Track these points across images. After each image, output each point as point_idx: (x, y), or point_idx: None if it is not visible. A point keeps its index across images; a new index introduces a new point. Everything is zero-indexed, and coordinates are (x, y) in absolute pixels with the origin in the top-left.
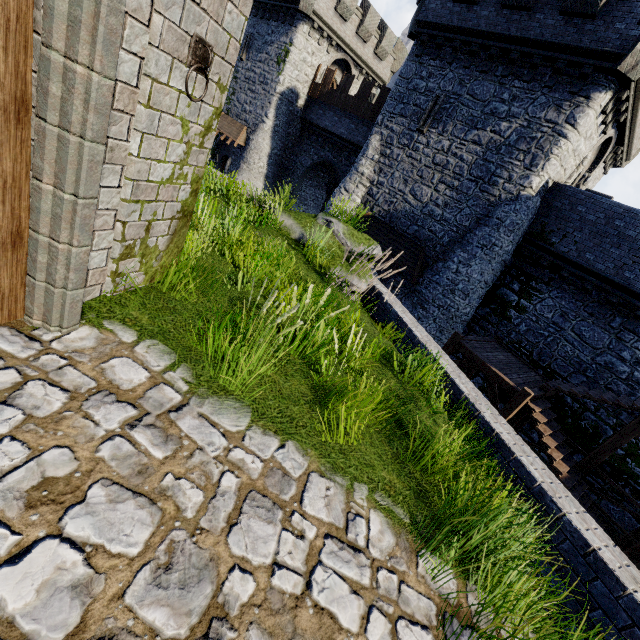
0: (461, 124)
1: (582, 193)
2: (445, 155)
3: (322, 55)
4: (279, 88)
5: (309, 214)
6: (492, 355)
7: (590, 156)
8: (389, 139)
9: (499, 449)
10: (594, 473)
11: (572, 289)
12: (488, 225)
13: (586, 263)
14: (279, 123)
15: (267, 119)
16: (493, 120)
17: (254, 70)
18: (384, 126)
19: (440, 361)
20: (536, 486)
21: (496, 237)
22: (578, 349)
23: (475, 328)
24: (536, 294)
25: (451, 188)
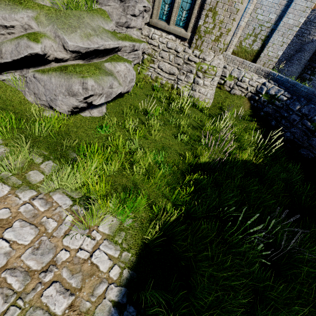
0: None
1: None
2: None
3: None
4: None
5: None
6: None
7: None
8: None
9: None
10: None
11: None
12: (300, 52)
13: None
14: None
15: None
16: None
17: None
18: None
19: None
20: None
21: (303, 55)
22: None
23: None
24: None
25: None
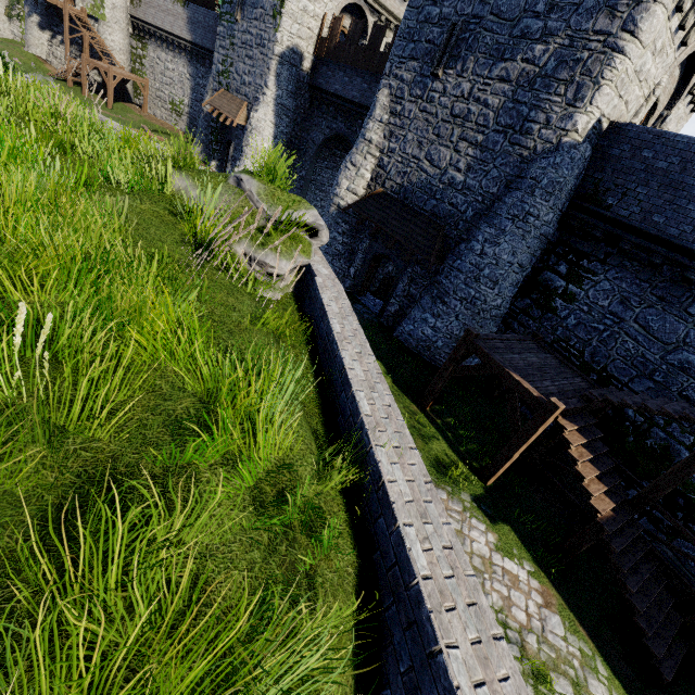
0: (484, 57)
1: (649, 132)
2: (466, 102)
3: (327, 1)
4: (277, 49)
5: (222, 174)
6: (520, 357)
7: (665, 82)
8: (399, 92)
9: (383, 510)
10: (663, 506)
11: (636, 266)
12: (520, 188)
13: (654, 228)
14: (282, 93)
15: (267, 89)
16: (524, 44)
17: (250, 31)
18: (393, 76)
19: (349, 365)
20: (414, 585)
21: (530, 203)
22: (643, 345)
23: (513, 325)
24: (588, 276)
25: (474, 145)
